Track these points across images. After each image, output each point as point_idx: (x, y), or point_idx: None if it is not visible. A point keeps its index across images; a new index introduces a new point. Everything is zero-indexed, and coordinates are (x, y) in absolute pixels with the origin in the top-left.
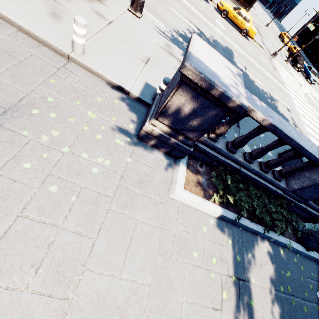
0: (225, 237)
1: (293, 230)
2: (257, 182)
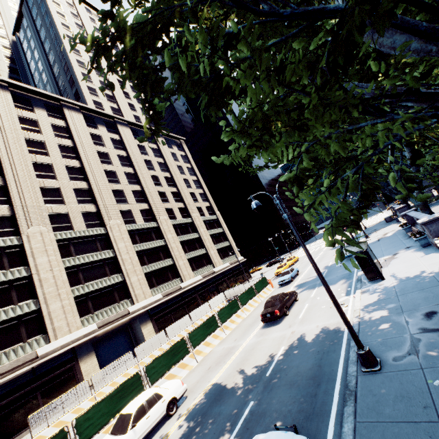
0: None
1: None
2: None
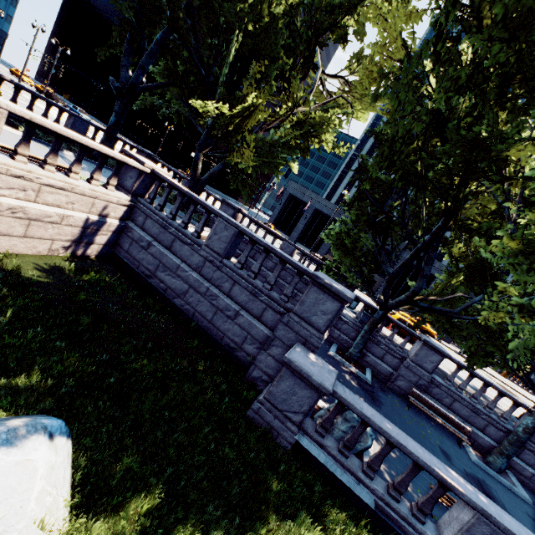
0: (42, 145)
1: (90, 159)
2: (46, 131)
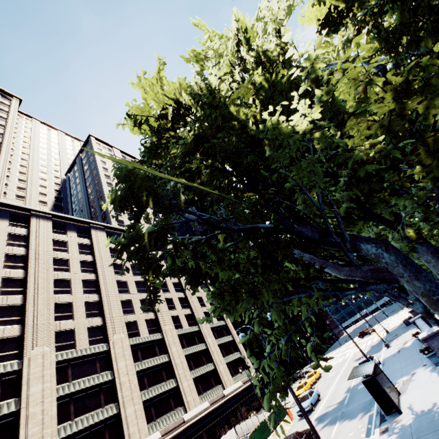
0: None
1: None
2: None
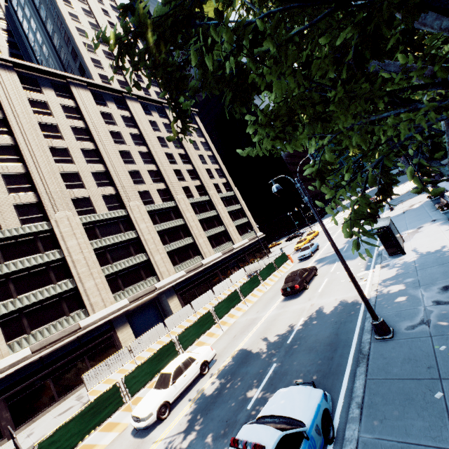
0: None
1: None
2: None
